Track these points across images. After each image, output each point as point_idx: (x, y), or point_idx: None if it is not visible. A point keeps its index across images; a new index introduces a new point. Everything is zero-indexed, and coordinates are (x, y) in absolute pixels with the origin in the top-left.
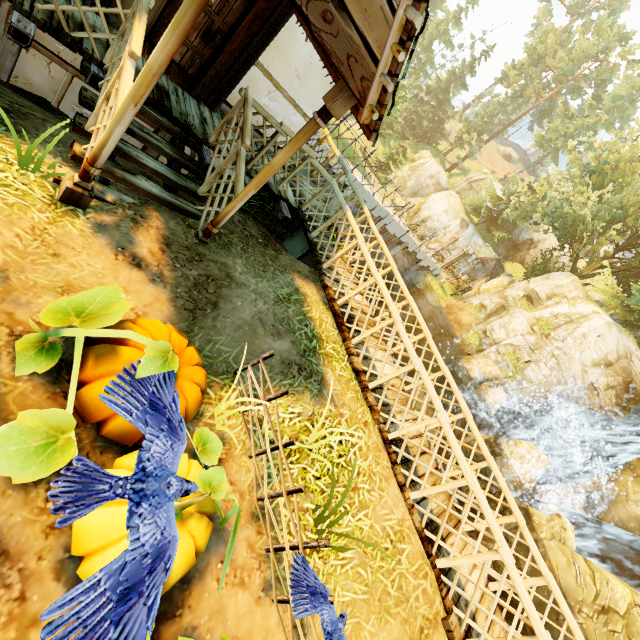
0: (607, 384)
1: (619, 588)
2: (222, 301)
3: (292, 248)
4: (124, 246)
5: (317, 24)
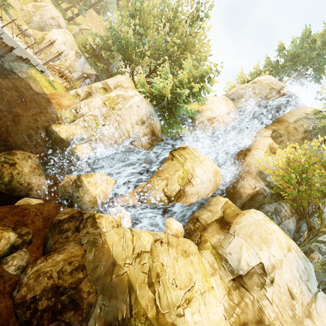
0: (144, 133)
1: (147, 238)
2: None
3: None
4: None
5: None
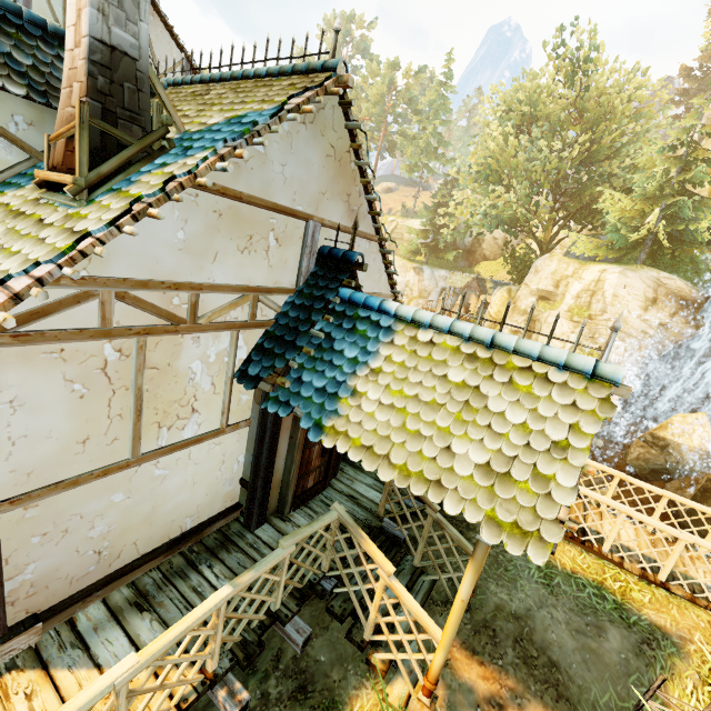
0: (669, 315)
1: None
2: (549, 652)
3: None
4: (475, 702)
5: None
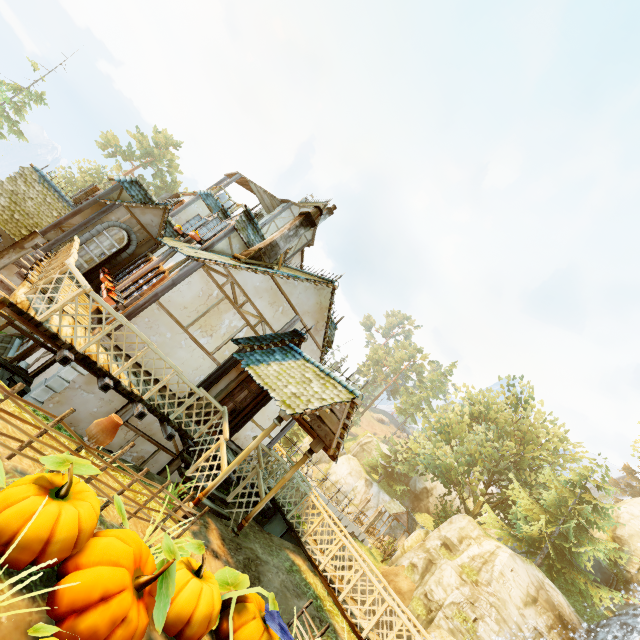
0: (546, 624)
1: None
2: (261, 575)
3: (272, 531)
4: (207, 544)
5: (316, 428)
